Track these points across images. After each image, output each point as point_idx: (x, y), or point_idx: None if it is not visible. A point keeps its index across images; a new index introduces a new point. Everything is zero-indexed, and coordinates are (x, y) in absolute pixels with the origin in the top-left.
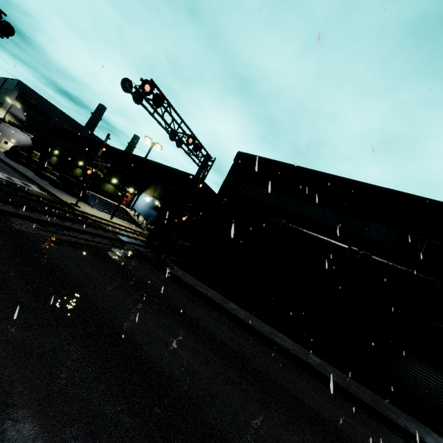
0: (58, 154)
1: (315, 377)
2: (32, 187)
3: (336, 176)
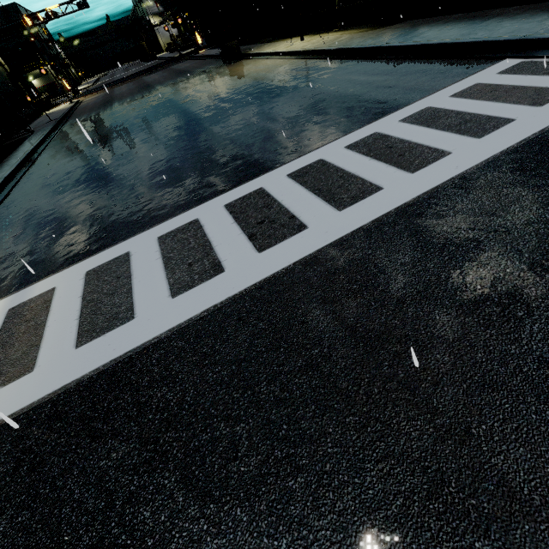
0: None
1: (210, 59)
2: None
3: None
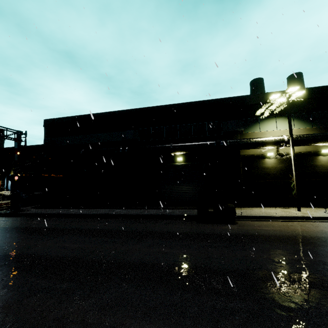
0: None
1: (108, 217)
2: None
3: (102, 113)
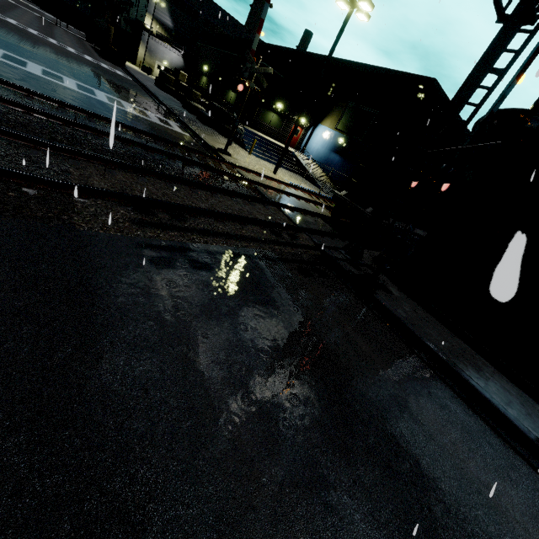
0: (207, 71)
1: None
2: (170, 126)
3: None
